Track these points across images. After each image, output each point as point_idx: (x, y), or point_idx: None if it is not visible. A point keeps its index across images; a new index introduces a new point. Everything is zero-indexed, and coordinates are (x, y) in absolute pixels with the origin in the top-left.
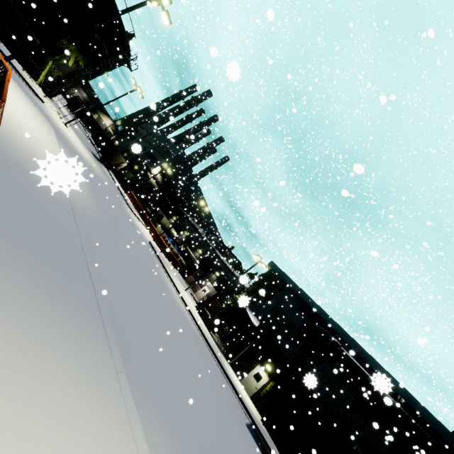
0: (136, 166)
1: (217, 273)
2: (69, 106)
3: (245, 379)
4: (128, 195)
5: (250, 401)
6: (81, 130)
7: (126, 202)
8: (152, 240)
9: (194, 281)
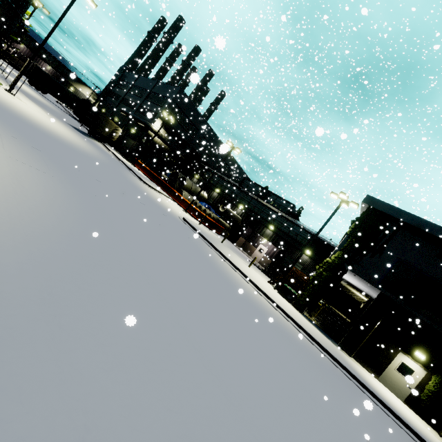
0: (133, 129)
1: (271, 227)
2: (32, 82)
3: (384, 375)
4: (137, 166)
5: (412, 413)
6: (56, 107)
7: (137, 176)
8: (184, 214)
9: (245, 243)
